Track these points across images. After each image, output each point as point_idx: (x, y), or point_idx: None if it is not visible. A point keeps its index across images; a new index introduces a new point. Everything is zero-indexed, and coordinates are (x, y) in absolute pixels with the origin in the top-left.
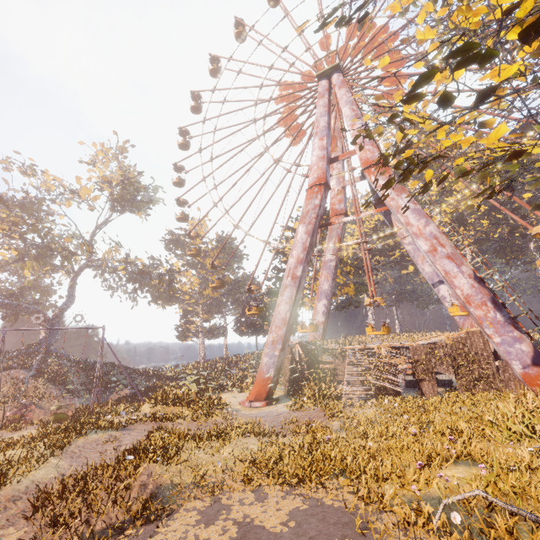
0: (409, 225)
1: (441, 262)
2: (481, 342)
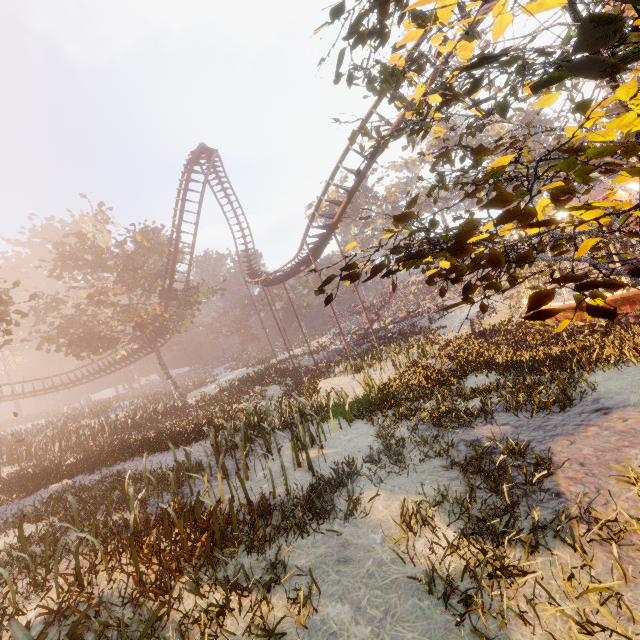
0: None
1: None
2: None
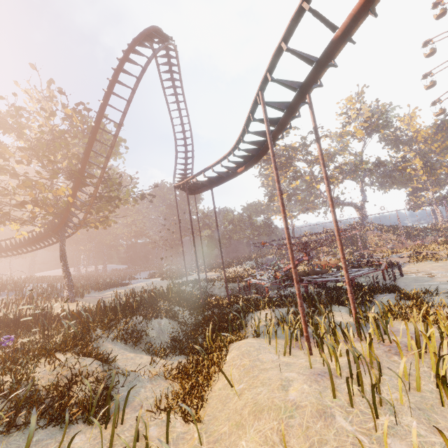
0: None
1: None
2: None
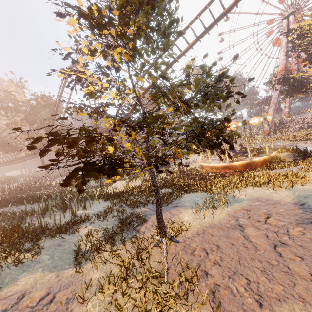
0: None
1: None
2: None
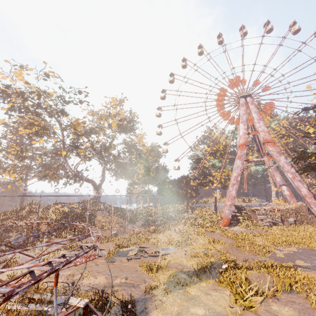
0: (284, 167)
1: (296, 182)
2: (305, 209)
